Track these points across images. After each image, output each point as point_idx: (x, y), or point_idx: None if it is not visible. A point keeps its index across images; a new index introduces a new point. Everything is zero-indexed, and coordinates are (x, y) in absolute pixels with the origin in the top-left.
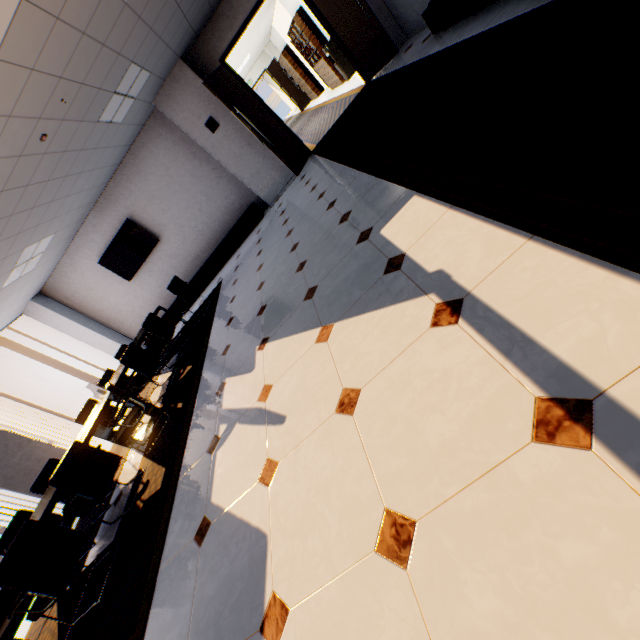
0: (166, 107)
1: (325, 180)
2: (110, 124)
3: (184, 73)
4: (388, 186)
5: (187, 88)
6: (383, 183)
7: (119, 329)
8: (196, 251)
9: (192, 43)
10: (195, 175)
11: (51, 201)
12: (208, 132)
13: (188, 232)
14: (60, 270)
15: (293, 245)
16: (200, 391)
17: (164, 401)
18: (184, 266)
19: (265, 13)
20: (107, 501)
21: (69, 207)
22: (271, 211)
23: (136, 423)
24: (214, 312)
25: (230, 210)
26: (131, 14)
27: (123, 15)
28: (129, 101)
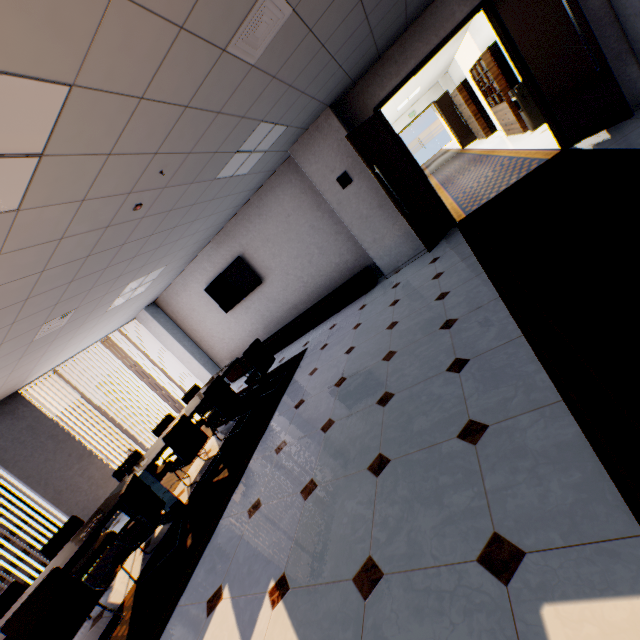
0: (301, 156)
1: (461, 295)
2: (231, 177)
3: (329, 122)
4: (581, 449)
5: (328, 138)
6: (569, 423)
7: (208, 351)
8: (295, 300)
9: (347, 90)
10: (314, 226)
11: (158, 247)
12: (338, 187)
13: (292, 280)
14: (173, 287)
15: (385, 391)
16: (207, 551)
17: (191, 498)
18: (279, 312)
19: (448, 47)
20: None
21: (182, 245)
22: (384, 285)
23: (137, 545)
24: (279, 400)
25: (341, 268)
26: (261, 75)
27: (248, 78)
28: (257, 155)
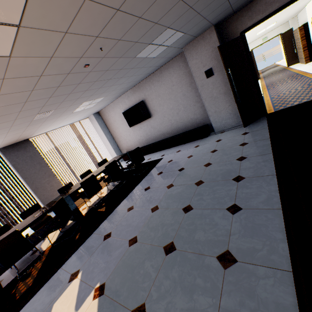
0: (188, 53)
1: (252, 163)
2: (145, 58)
3: (210, 35)
4: None
5: (207, 45)
6: (291, 293)
7: (117, 142)
8: (164, 131)
9: (228, 16)
10: (185, 95)
11: (100, 87)
12: (204, 76)
13: (165, 120)
14: (108, 107)
15: (189, 204)
16: (81, 247)
17: (86, 213)
18: (155, 134)
19: None
20: (37, 243)
21: (114, 88)
22: (212, 138)
23: (55, 230)
24: (139, 182)
25: (192, 121)
26: None
27: None
28: (163, 47)
